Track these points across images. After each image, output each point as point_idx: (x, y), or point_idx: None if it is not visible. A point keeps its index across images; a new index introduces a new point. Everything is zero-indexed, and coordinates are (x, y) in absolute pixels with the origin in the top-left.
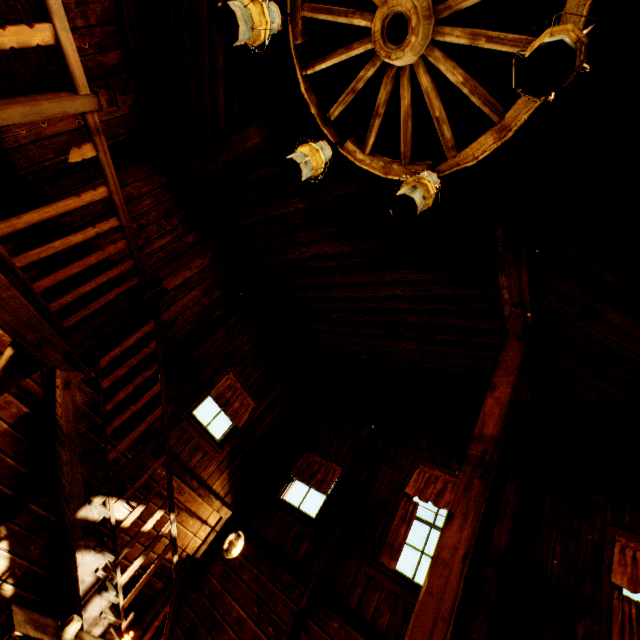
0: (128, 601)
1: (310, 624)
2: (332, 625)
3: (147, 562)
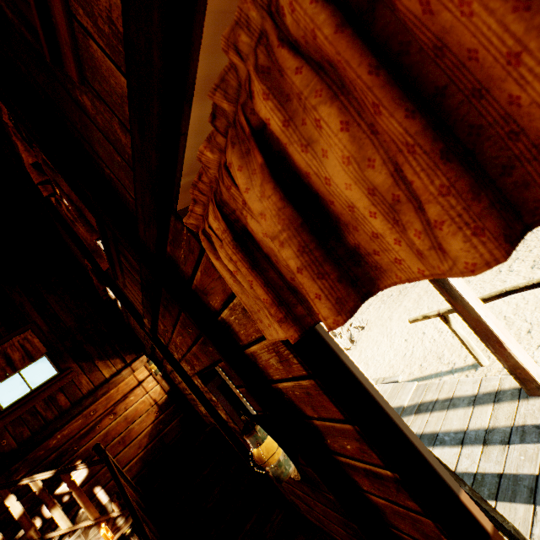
0: (95, 514)
1: (170, 350)
2: (163, 337)
3: (147, 439)
